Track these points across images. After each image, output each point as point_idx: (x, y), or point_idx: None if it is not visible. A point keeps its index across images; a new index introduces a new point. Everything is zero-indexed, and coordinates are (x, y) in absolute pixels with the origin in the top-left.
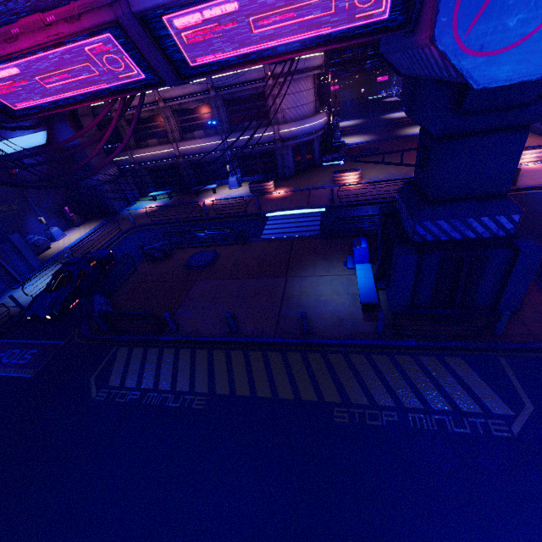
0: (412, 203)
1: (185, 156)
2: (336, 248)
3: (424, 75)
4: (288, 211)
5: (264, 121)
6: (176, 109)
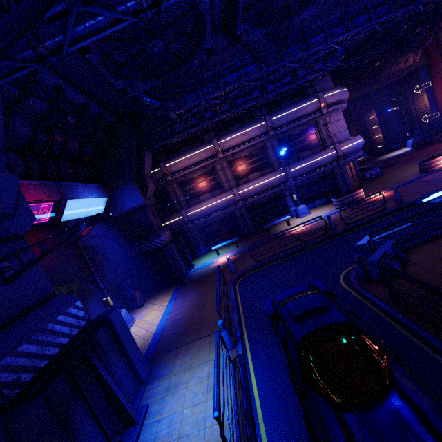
0: None
1: (242, 200)
2: None
3: None
4: None
5: (318, 148)
6: (229, 160)
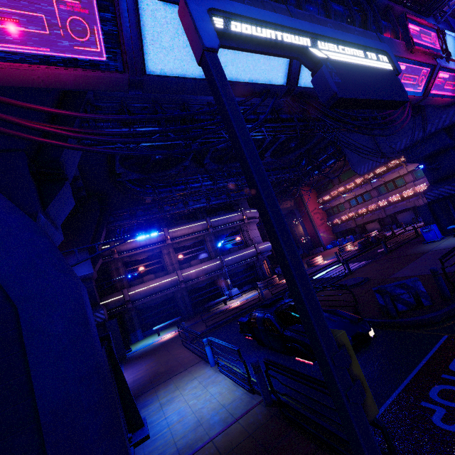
0: (451, 180)
1: (184, 282)
2: (406, 249)
3: (438, 129)
4: (323, 271)
5: (243, 246)
6: (175, 247)
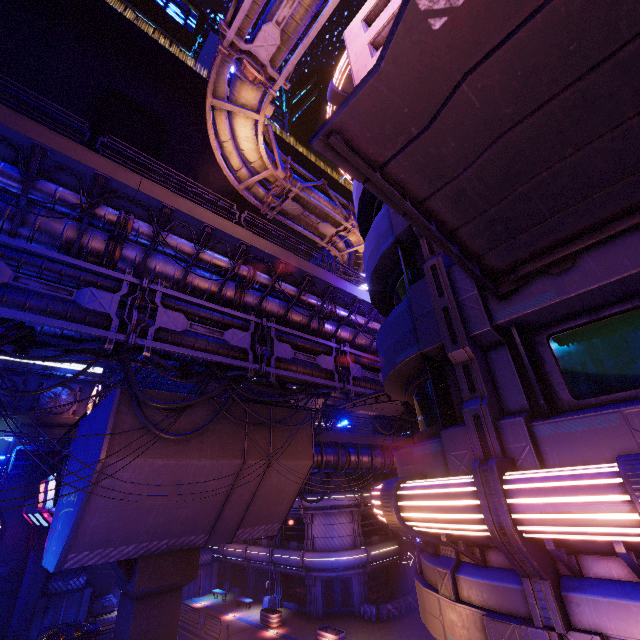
0: None
1: (250, 559)
2: None
3: None
4: None
5: (302, 544)
6: None
